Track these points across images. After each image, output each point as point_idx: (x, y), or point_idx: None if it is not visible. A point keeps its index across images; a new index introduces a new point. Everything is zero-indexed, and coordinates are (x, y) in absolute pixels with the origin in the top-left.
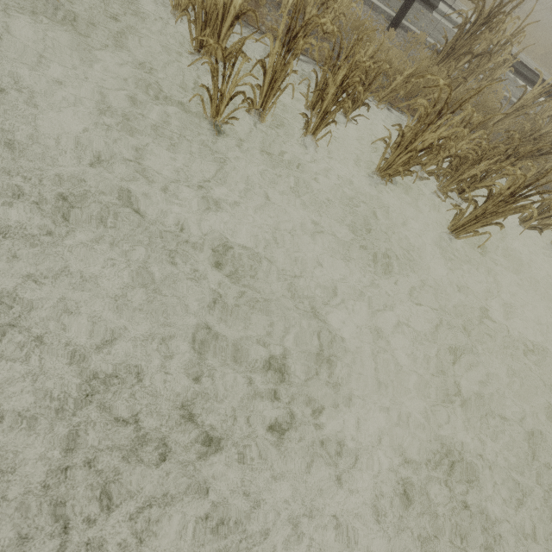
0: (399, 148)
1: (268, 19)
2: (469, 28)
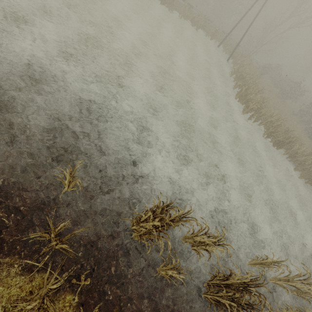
0: None
1: None
2: None
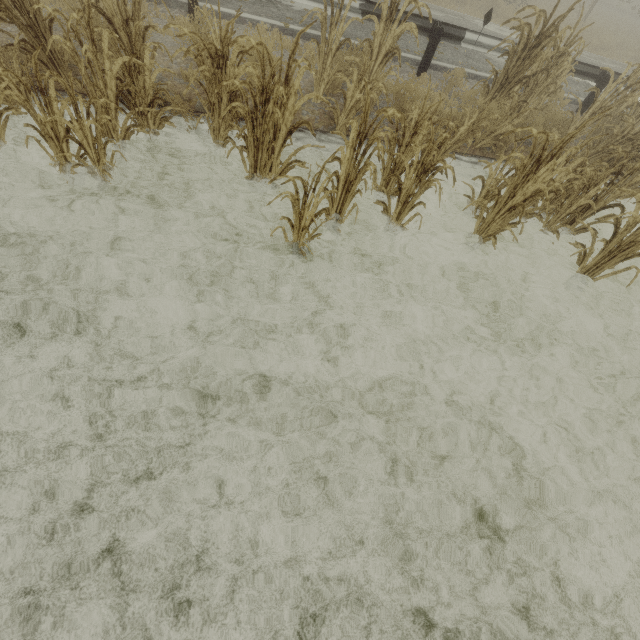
0: (498, 206)
1: (304, 113)
2: (519, 55)
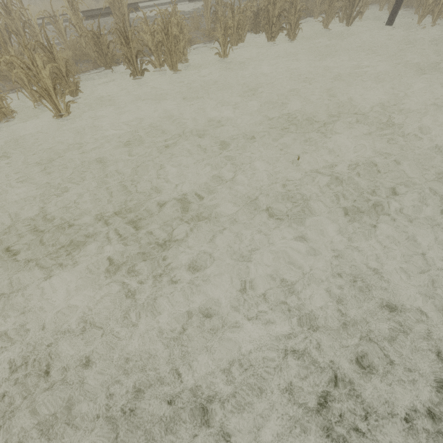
0: None
1: None
2: None
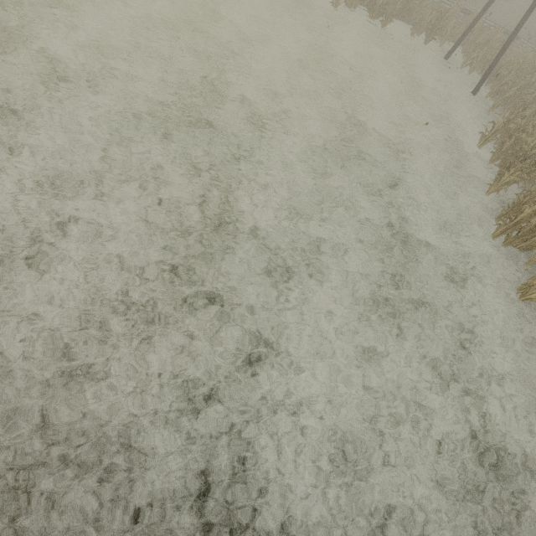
0: None
1: None
2: None
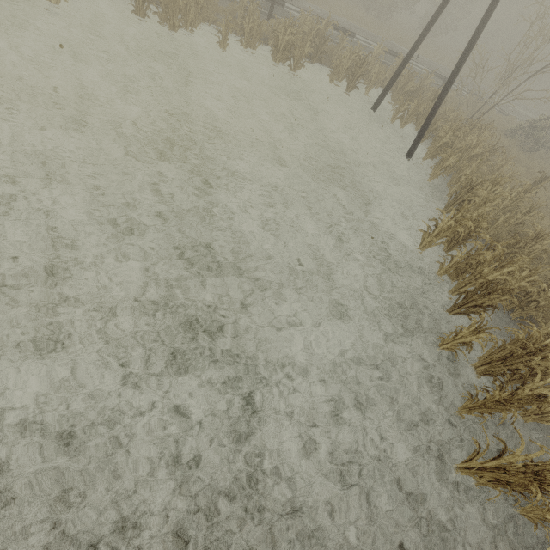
0: None
1: None
2: None
